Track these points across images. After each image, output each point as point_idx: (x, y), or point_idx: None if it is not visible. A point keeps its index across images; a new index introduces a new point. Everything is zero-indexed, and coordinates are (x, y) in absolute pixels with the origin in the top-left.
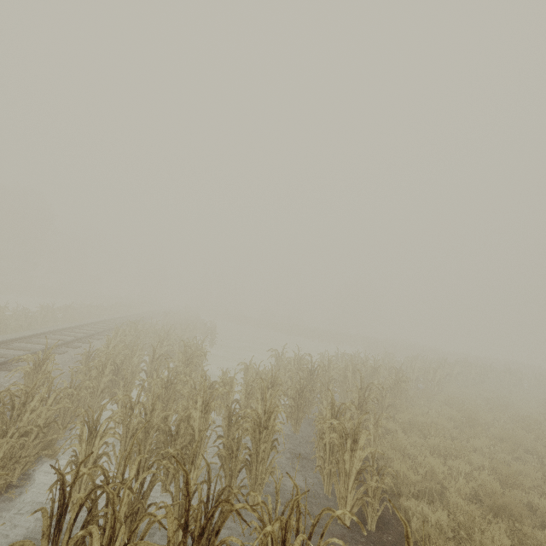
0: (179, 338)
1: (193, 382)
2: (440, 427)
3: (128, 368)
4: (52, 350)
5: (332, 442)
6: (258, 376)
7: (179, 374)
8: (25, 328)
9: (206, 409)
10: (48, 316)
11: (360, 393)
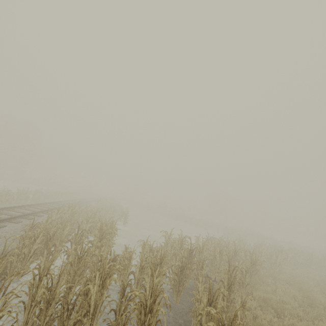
0: (101, 217)
1: (100, 255)
2: (288, 306)
3: (58, 238)
4: (11, 219)
5: (208, 325)
6: (151, 252)
7: (90, 249)
8: (4, 203)
9: (103, 284)
10: (21, 195)
11: (229, 275)
